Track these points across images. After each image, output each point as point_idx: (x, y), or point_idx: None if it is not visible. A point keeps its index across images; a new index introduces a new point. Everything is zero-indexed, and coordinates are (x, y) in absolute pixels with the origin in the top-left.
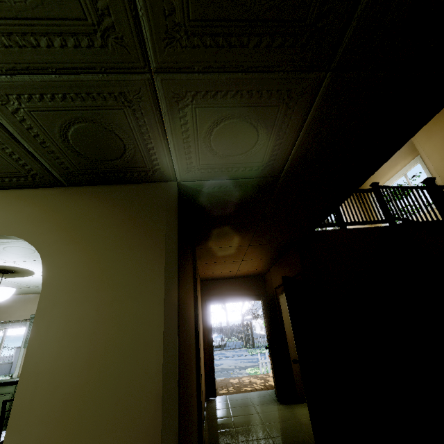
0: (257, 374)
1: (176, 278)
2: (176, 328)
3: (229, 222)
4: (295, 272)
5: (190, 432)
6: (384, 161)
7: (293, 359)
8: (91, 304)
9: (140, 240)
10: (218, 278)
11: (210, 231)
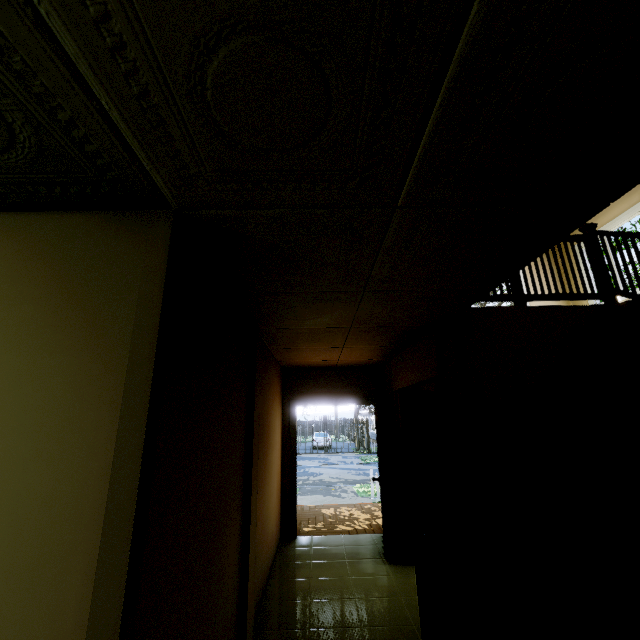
0: (367, 494)
1: (143, 422)
2: (129, 532)
3: (307, 290)
4: (426, 376)
5: None
6: None
7: None
8: None
9: (80, 334)
10: (309, 367)
11: (276, 303)
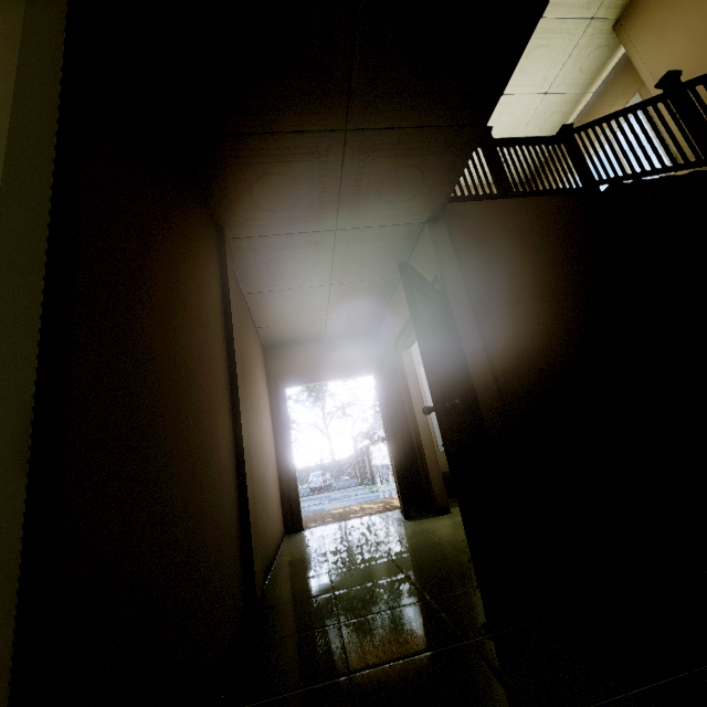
0: None
1: (58, 55)
2: (48, 162)
3: (279, 128)
4: None
5: (183, 510)
6: None
7: (427, 449)
8: None
9: None
10: (295, 342)
11: (242, 166)
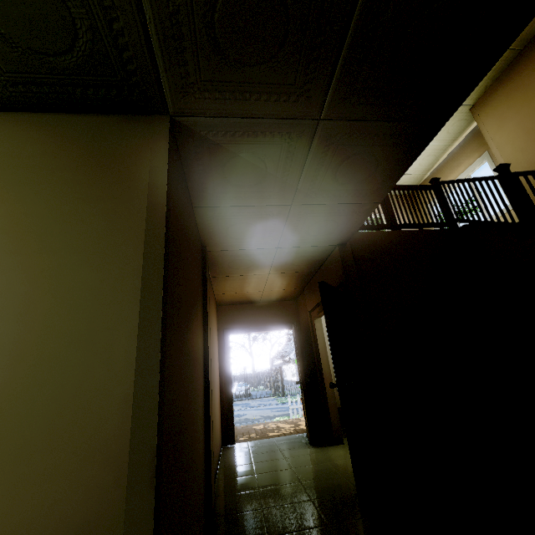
0: None
1: (162, 241)
2: (159, 308)
3: (250, 204)
4: (335, 285)
5: (188, 466)
6: (461, 100)
7: (329, 394)
8: (24, 274)
9: (108, 189)
10: (239, 302)
11: (225, 219)
